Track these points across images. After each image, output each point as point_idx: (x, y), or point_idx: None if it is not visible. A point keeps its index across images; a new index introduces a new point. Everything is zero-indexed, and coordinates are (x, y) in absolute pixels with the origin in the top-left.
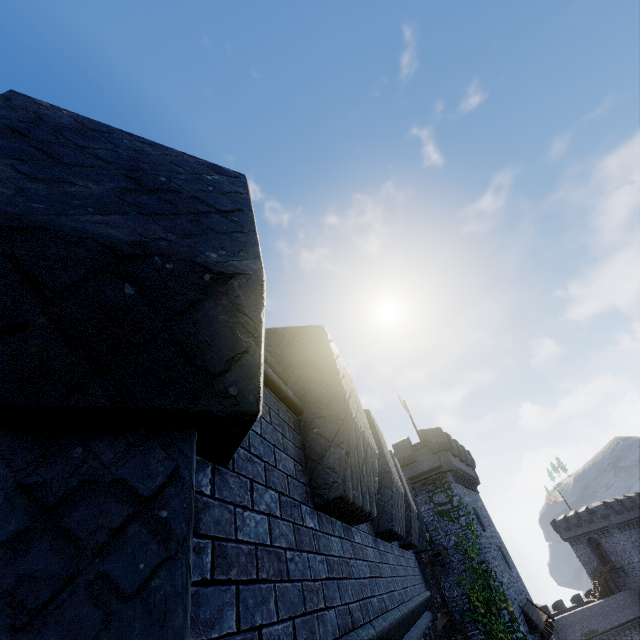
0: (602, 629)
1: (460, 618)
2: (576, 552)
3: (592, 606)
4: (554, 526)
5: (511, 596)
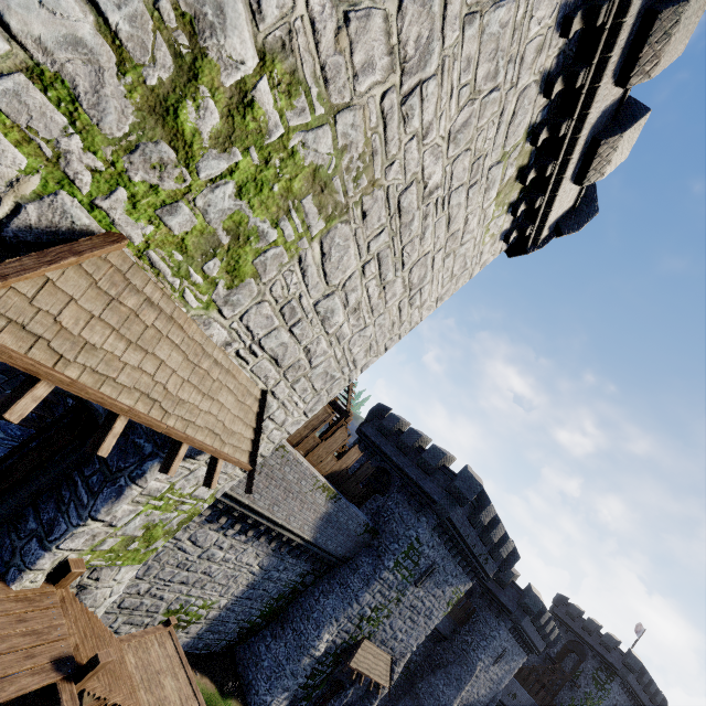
0: None
1: (558, 702)
2: None
3: None
4: None
5: None
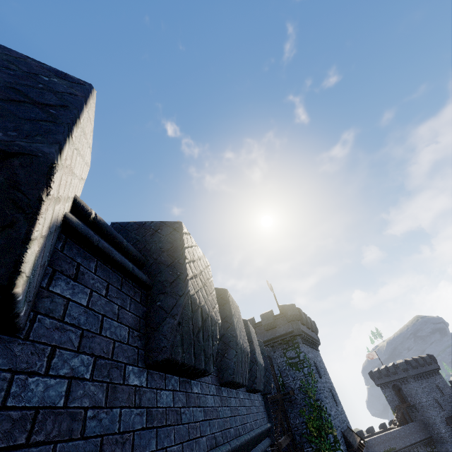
0: (398, 447)
1: (299, 439)
2: (384, 394)
3: (393, 431)
4: (371, 375)
5: (336, 424)
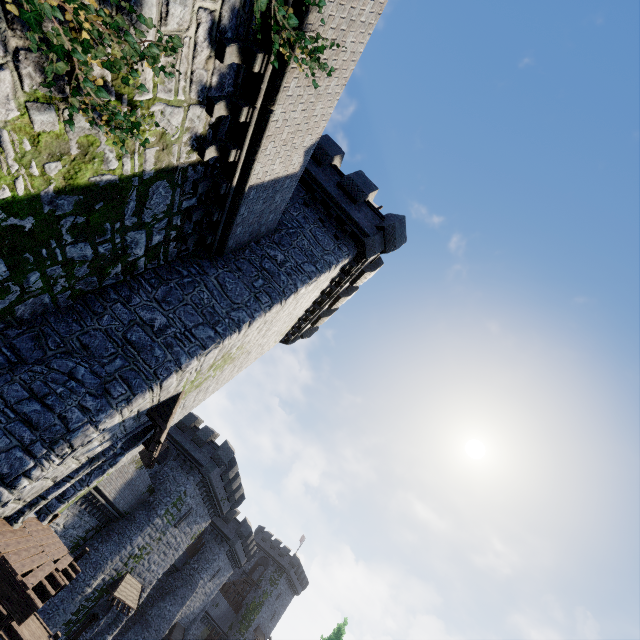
0: None
1: (245, 603)
2: None
3: None
4: None
5: (260, 618)
